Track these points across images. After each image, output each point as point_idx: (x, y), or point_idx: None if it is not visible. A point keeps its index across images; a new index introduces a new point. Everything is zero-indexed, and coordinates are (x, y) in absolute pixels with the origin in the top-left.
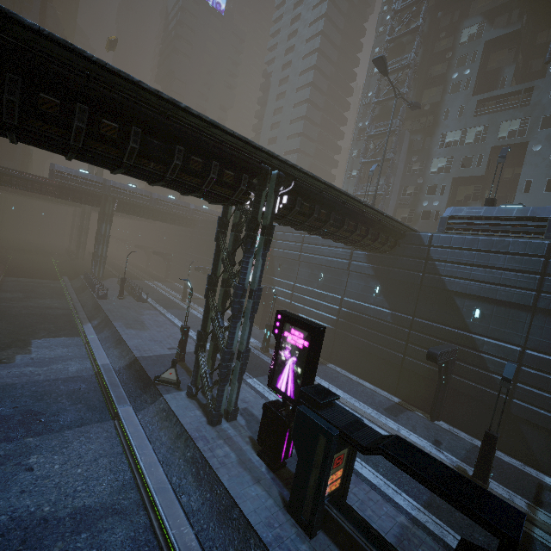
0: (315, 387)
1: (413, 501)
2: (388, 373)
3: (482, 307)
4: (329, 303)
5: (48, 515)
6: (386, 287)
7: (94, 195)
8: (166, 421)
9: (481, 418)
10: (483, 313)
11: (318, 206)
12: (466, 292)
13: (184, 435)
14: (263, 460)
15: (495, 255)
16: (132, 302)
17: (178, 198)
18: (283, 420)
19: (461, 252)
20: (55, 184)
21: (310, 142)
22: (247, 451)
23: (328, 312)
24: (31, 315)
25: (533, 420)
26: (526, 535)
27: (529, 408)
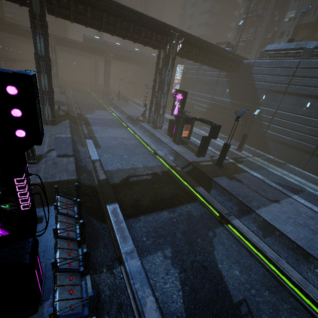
0: (183, 110)
1: (211, 148)
2: (226, 127)
3: (266, 94)
4: (207, 100)
5: (116, 137)
6: (231, 89)
7: (102, 50)
8: (141, 128)
9: (255, 140)
10: (266, 97)
11: (195, 48)
12: (261, 88)
13: (146, 130)
14: (168, 135)
15: (277, 69)
16: (123, 102)
17: (139, 50)
18: (174, 122)
19: (264, 69)
20: (86, 45)
21: (218, 3)
22: (164, 134)
23: (206, 104)
24: (89, 104)
25: (271, 137)
26: (244, 157)
27: (271, 133)
